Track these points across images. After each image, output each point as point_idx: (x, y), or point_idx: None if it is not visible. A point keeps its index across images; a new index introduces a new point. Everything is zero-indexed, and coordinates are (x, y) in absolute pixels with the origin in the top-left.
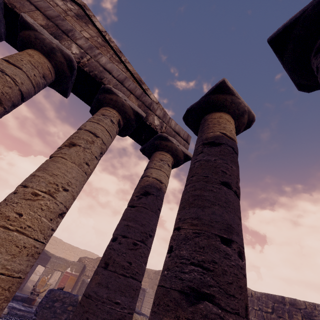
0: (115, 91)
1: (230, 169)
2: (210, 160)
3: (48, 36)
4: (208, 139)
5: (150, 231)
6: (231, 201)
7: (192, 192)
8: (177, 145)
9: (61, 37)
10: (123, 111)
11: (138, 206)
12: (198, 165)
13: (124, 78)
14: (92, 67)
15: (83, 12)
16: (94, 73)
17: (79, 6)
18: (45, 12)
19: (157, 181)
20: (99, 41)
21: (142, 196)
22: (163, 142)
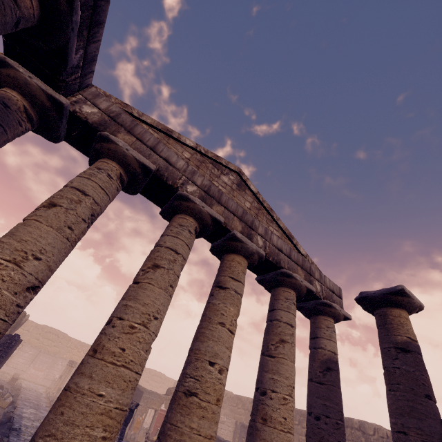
0: (294, 276)
1: (426, 380)
2: (409, 371)
3: (250, 244)
4: (398, 344)
5: (342, 408)
6: (436, 412)
7: (405, 402)
8: (339, 311)
9: (251, 234)
10: (299, 290)
11: (327, 384)
12: (400, 373)
13: (289, 250)
14: (272, 253)
15: (239, 177)
16: (275, 260)
17: (236, 173)
18: (238, 214)
19: (332, 354)
20: (256, 205)
21: (326, 372)
22: (327, 308)
